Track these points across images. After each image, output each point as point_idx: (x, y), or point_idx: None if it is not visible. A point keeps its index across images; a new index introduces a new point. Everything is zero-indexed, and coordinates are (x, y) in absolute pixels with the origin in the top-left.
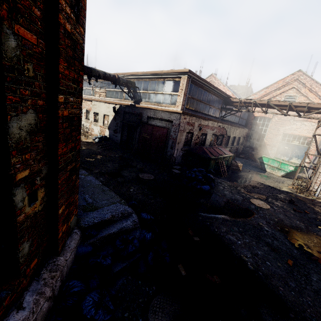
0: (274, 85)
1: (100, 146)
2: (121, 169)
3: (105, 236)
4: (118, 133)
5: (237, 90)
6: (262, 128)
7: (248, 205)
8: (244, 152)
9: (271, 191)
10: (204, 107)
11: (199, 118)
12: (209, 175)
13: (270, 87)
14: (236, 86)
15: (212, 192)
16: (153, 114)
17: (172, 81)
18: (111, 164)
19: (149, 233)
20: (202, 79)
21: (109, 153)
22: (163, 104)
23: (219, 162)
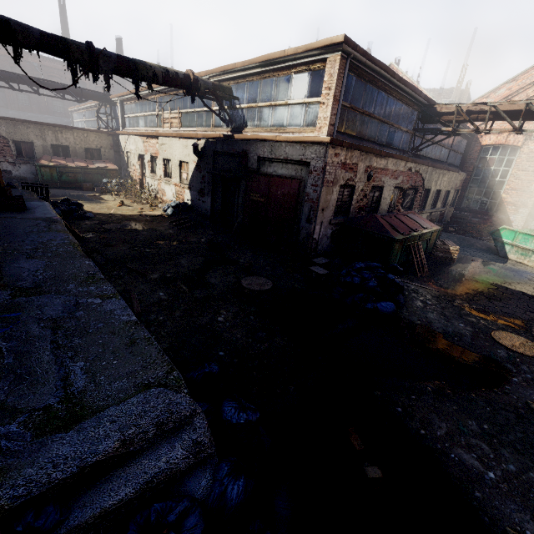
0: (532, 71)
1: (174, 222)
2: (207, 270)
3: (86, 524)
4: (206, 196)
5: (438, 98)
6: (498, 169)
7: (488, 349)
8: (456, 220)
9: (532, 306)
10: (379, 128)
11: (367, 152)
12: (392, 278)
13: (520, 78)
14: (437, 91)
15: (401, 315)
16: (268, 151)
17: (307, 71)
18: (188, 259)
19: (236, 483)
20: (376, 61)
21: (188, 236)
22: (289, 128)
23: (411, 245)
